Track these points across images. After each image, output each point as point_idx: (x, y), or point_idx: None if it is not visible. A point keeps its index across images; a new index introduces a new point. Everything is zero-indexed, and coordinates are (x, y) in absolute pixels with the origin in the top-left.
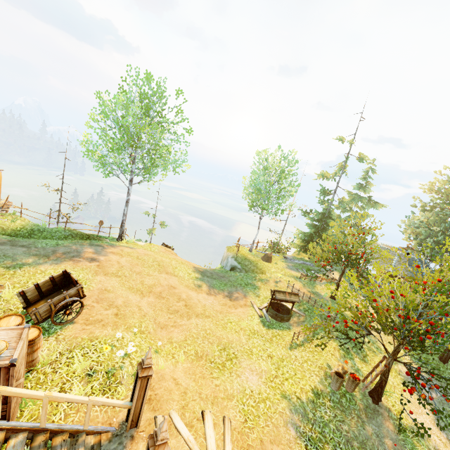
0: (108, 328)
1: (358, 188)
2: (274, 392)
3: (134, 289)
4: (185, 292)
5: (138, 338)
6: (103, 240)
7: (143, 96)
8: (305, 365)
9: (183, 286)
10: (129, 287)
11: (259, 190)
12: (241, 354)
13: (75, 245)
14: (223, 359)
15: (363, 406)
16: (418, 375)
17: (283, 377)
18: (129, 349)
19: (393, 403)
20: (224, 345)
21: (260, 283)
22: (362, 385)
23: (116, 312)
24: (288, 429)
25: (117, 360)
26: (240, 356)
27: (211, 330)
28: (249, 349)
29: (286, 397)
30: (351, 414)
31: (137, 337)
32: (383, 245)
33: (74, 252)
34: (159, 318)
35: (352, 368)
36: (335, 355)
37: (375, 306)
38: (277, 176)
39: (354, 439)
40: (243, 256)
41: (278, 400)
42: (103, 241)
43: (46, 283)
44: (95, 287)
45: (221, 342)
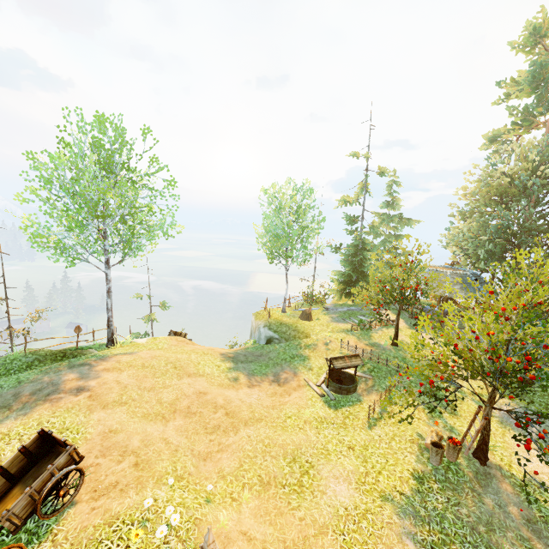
0: (130, 492)
1: (386, 207)
2: (372, 498)
3: (151, 415)
4: (221, 394)
5: (177, 491)
6: (87, 353)
7: (97, 147)
8: (394, 445)
9: (216, 387)
10: (144, 415)
11: (277, 237)
12: (316, 458)
13: (47, 374)
14: (297, 476)
15: (472, 473)
16: (527, 422)
17: (375, 472)
18: (171, 521)
19: (500, 456)
20: (292, 454)
21: (308, 351)
22: (463, 447)
23: (135, 461)
24: (405, 544)
25: (157, 542)
26: (316, 463)
27: (269, 438)
28: (324, 447)
29: (387, 499)
30: (463, 490)
31: (175, 490)
32: (430, 266)
33: (49, 387)
34: (197, 445)
35: (445, 428)
36: (421, 418)
37: (458, 351)
38: (294, 214)
39: (477, 522)
40: (277, 321)
41: (380, 507)
42: (87, 356)
43: (15, 459)
44: (94, 433)
45: (286, 451)
